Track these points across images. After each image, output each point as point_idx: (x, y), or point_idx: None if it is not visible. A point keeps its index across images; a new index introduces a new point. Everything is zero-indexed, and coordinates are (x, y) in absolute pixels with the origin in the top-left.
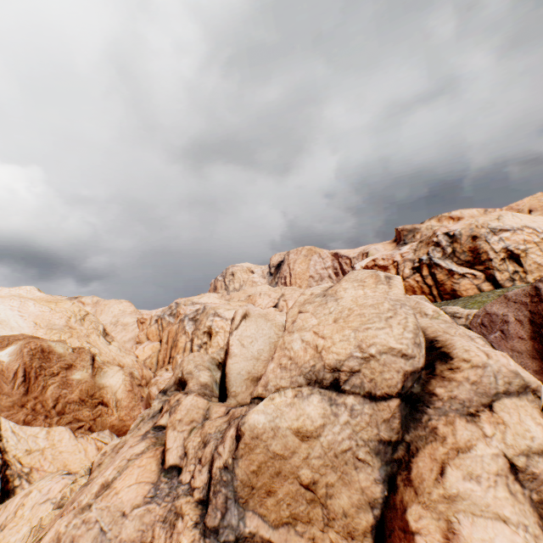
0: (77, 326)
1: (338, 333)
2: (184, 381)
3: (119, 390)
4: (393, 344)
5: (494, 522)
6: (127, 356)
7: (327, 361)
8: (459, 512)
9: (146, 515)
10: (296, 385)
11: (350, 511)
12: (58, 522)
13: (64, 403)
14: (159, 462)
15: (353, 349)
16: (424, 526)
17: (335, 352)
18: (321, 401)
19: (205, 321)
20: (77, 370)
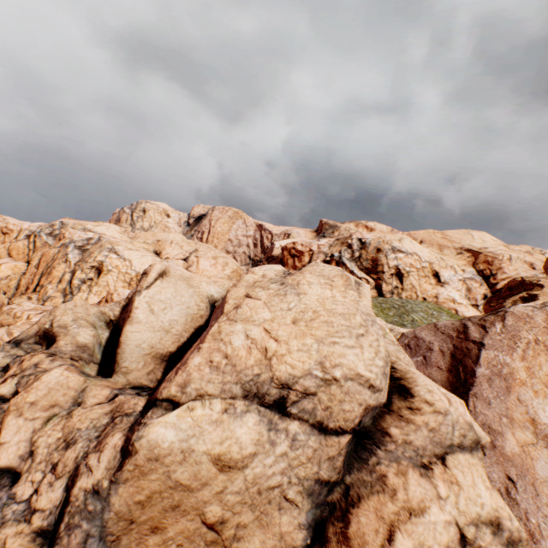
0: None
1: (298, 339)
2: (52, 335)
3: None
4: (362, 370)
5: None
6: None
7: (277, 372)
8: None
9: None
10: (229, 396)
11: None
12: None
13: None
14: None
15: (313, 366)
16: None
17: (290, 364)
18: (259, 424)
19: (97, 254)
20: None
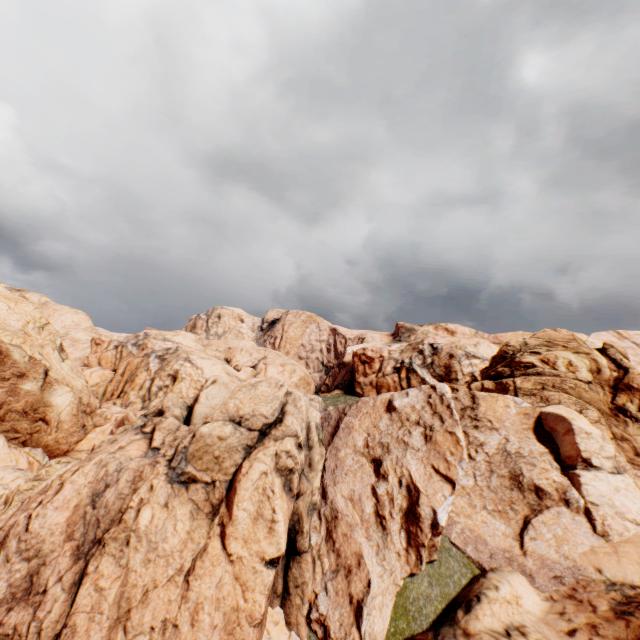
0: (34, 333)
1: (249, 403)
2: (163, 411)
3: (64, 412)
4: (264, 412)
5: (263, 463)
6: (78, 379)
7: (240, 413)
8: (256, 461)
9: (142, 461)
10: (225, 420)
11: (229, 467)
12: (102, 454)
13: (7, 410)
14: (148, 445)
15: (251, 411)
16: (246, 465)
17: (244, 411)
18: (232, 427)
19: (174, 363)
20: (28, 380)
